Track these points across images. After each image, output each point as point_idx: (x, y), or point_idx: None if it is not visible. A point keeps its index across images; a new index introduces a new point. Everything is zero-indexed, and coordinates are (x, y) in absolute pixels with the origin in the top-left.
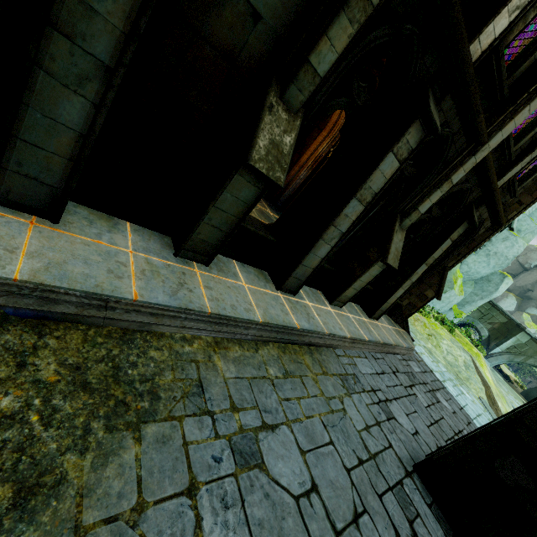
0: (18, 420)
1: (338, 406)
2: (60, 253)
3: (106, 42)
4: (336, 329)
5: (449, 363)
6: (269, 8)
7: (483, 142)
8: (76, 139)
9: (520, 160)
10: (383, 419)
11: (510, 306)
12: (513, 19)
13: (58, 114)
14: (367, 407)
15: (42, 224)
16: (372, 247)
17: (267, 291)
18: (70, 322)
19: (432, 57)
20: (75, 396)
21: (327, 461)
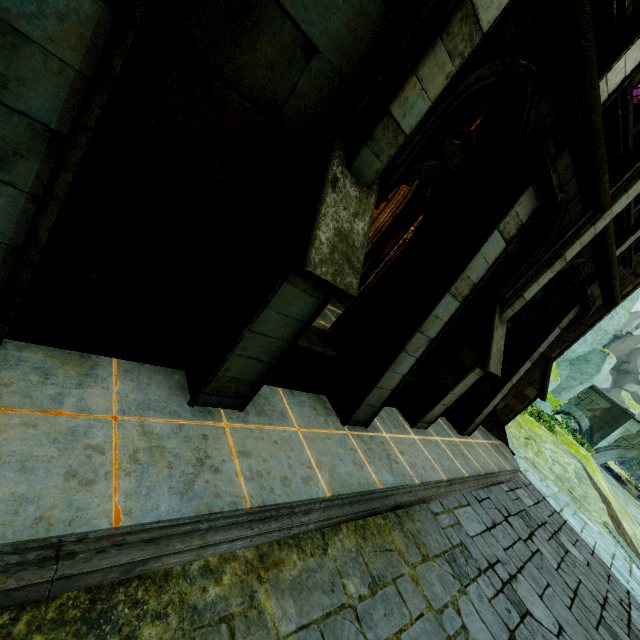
0: None
1: (455, 623)
2: None
3: (48, 90)
4: (428, 471)
5: (558, 477)
6: (329, 37)
7: (605, 207)
8: (3, 256)
9: None
10: (517, 622)
11: (605, 383)
12: None
13: None
14: (492, 605)
15: None
16: (465, 347)
17: (329, 432)
18: None
19: (549, 103)
20: None
21: None
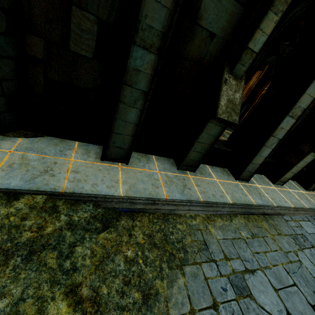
0: (135, 262)
1: (294, 258)
2: (132, 179)
3: (144, 82)
4: (282, 202)
5: None
6: (220, 28)
7: None
8: (134, 127)
9: None
10: None
11: None
12: None
13: (127, 118)
14: None
15: (123, 166)
16: (304, 142)
17: (230, 182)
18: (142, 212)
19: None
20: (152, 250)
21: (295, 298)
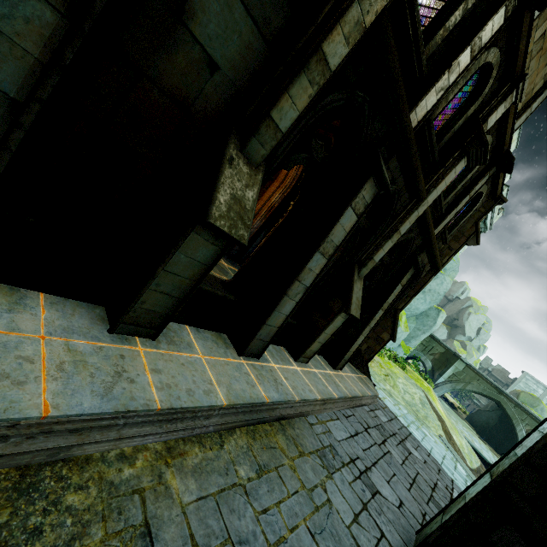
0: None
1: (322, 498)
2: None
3: (11, 69)
4: (306, 392)
5: (407, 403)
6: (227, 60)
7: (423, 198)
8: None
9: (449, 213)
10: (369, 498)
11: (443, 335)
12: (440, 98)
13: None
14: (351, 486)
15: None
16: (334, 297)
17: (228, 360)
18: None
19: (380, 122)
20: None
21: None
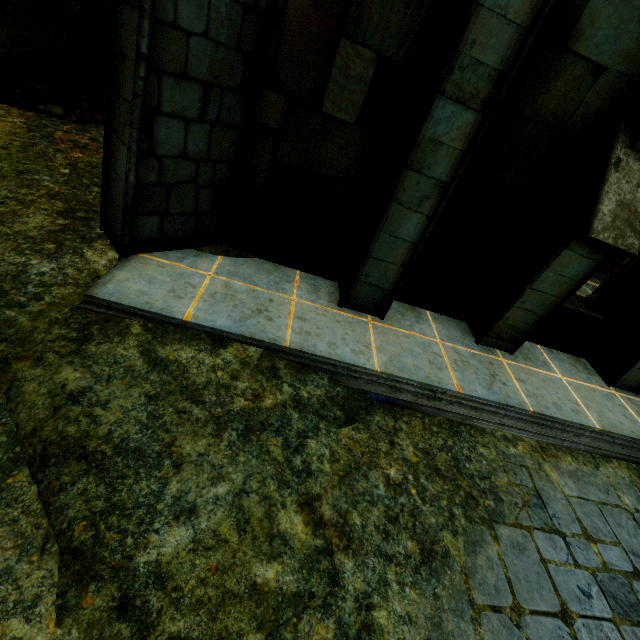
0: (404, 490)
1: None
2: (394, 347)
3: (445, 164)
4: None
5: None
6: (618, 55)
7: None
8: (409, 248)
9: None
10: None
11: None
12: None
13: (399, 232)
14: None
15: (375, 321)
16: None
17: (593, 386)
18: (409, 409)
19: None
20: (433, 479)
21: None
